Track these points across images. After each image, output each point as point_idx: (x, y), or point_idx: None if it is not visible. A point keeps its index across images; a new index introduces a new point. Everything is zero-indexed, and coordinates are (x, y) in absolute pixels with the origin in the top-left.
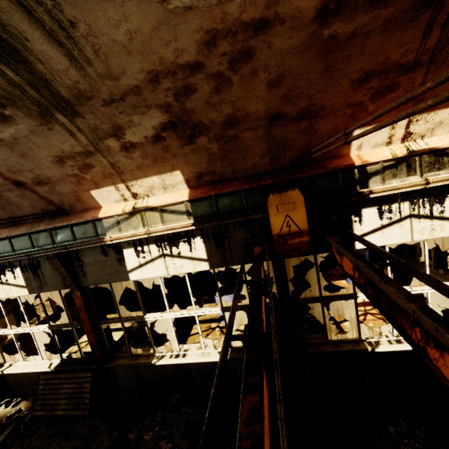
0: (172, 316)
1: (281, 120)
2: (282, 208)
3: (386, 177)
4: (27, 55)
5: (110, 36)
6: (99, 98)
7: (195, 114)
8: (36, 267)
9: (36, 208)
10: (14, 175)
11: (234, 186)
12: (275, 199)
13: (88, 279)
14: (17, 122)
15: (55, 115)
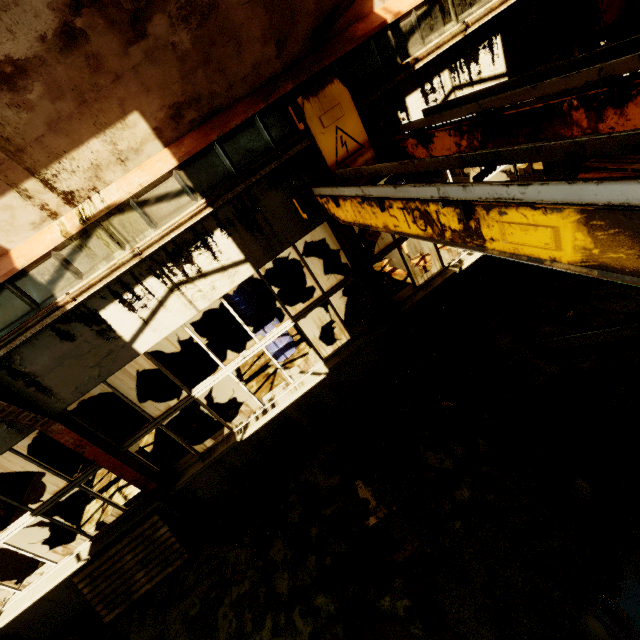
0: (232, 369)
1: None
2: (327, 119)
3: (423, 33)
4: None
5: None
6: None
7: None
8: None
9: None
10: None
11: (242, 112)
12: (313, 108)
13: (62, 396)
14: None
15: None
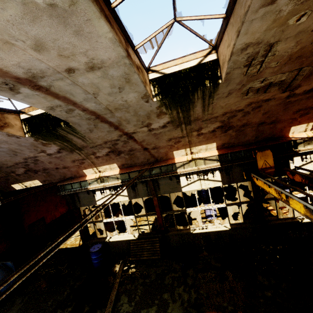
0: (200, 209)
1: (263, 124)
2: (262, 157)
3: (305, 144)
4: (191, 110)
5: (220, 105)
6: (202, 120)
7: (232, 123)
8: (134, 186)
9: (145, 159)
10: (147, 145)
11: (239, 148)
12: (259, 154)
13: (161, 191)
14: (167, 127)
15: (182, 125)
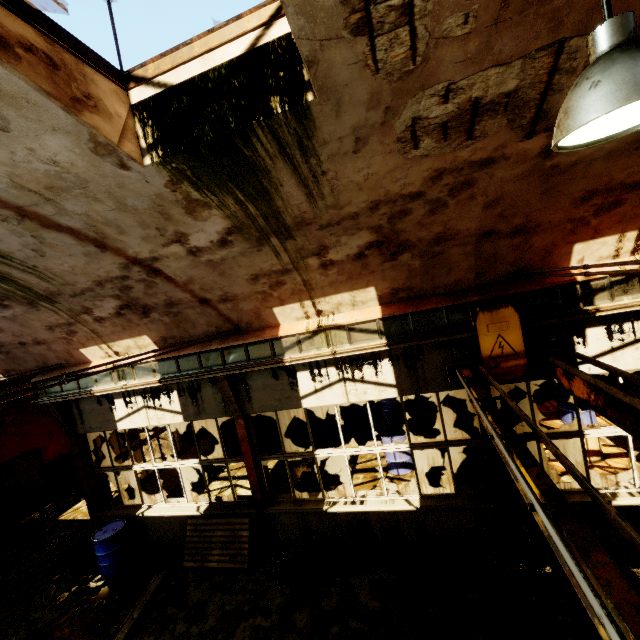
0: (348, 453)
1: (493, 236)
2: (493, 328)
3: (614, 293)
4: (274, 195)
5: (350, 178)
6: (318, 224)
7: (404, 234)
8: (195, 391)
9: (211, 325)
10: (204, 293)
11: (434, 303)
12: (485, 318)
13: (254, 406)
14: (234, 246)
15: (270, 239)
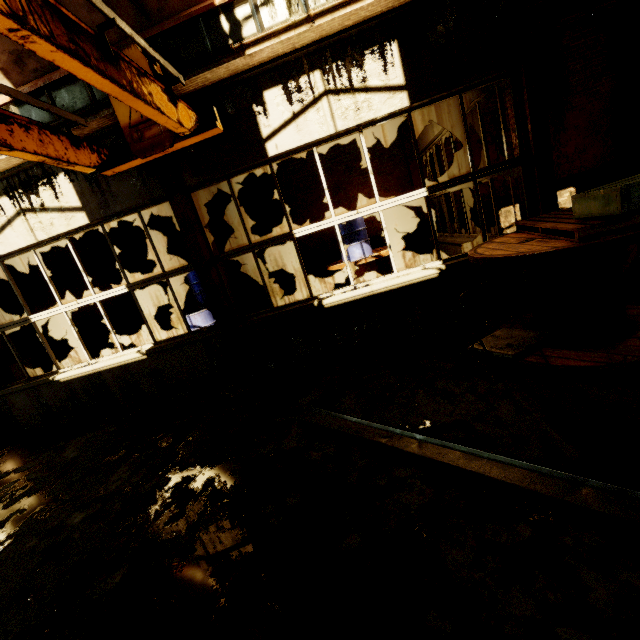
0: (65, 309)
1: None
2: None
3: (263, 21)
4: None
5: None
6: None
7: None
8: None
9: None
10: None
11: None
12: None
13: None
14: None
15: None
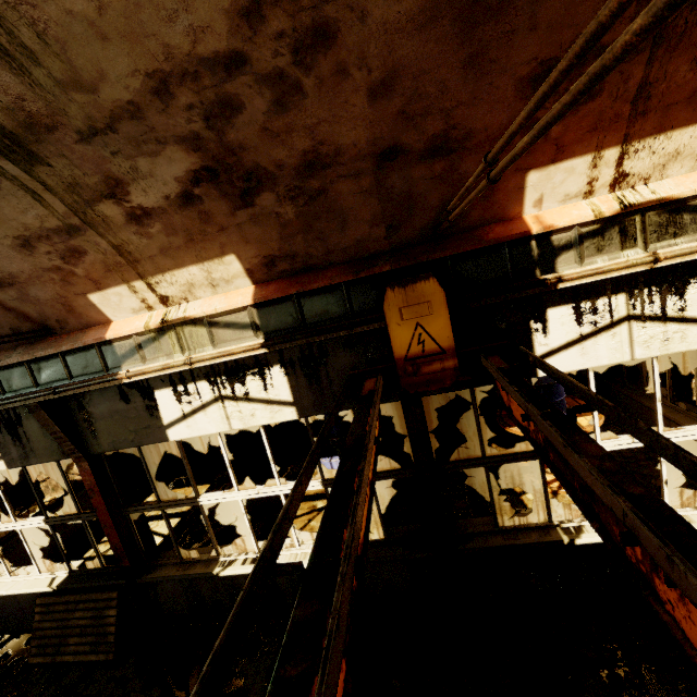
0: (242, 497)
1: (400, 158)
2: (409, 313)
3: (585, 252)
4: None
5: (60, 2)
6: (70, 128)
7: (247, 153)
8: (14, 425)
9: (2, 326)
10: None
11: (329, 277)
12: (396, 298)
13: (101, 441)
14: None
15: None
